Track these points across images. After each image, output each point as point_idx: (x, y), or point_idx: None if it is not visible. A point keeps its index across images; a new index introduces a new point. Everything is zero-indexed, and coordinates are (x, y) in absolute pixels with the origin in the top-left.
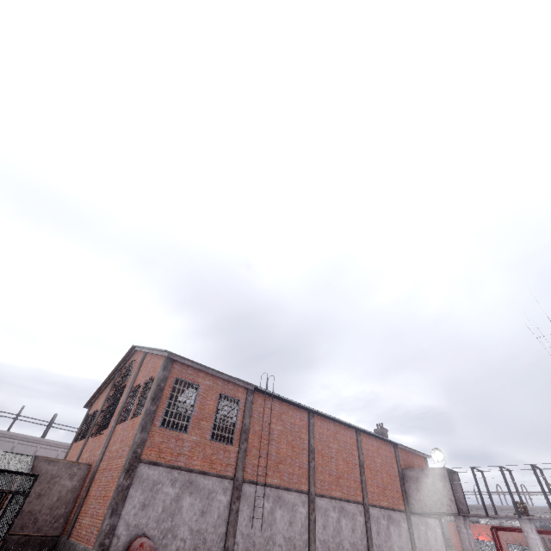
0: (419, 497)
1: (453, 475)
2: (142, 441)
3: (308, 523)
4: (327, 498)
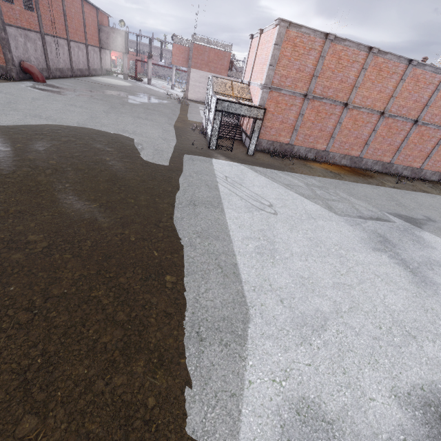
0: (108, 42)
1: (125, 35)
2: (1, 12)
3: (69, 54)
4: (74, 42)
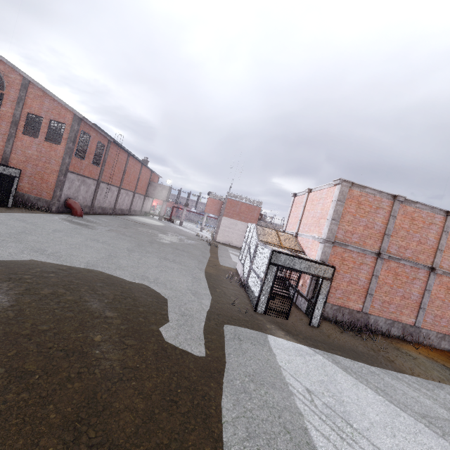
0: (153, 192)
1: (169, 189)
2: (69, 163)
3: (116, 197)
4: (124, 189)
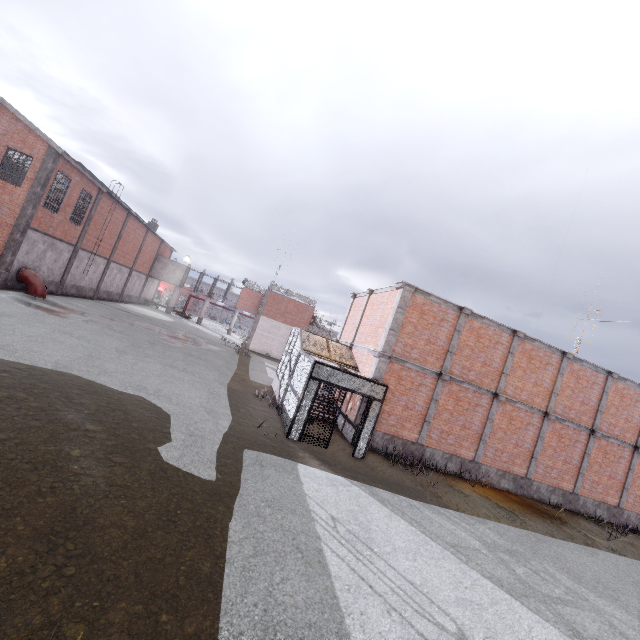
0: (161, 272)
1: (187, 269)
2: (32, 215)
3: (103, 274)
4: (116, 263)
